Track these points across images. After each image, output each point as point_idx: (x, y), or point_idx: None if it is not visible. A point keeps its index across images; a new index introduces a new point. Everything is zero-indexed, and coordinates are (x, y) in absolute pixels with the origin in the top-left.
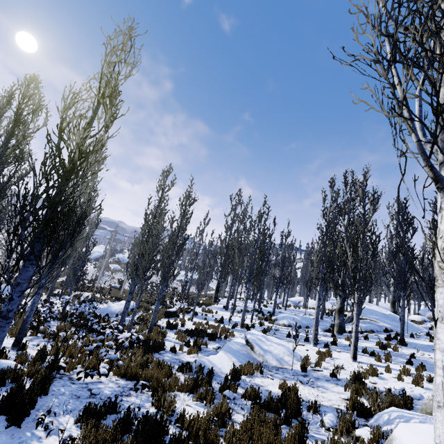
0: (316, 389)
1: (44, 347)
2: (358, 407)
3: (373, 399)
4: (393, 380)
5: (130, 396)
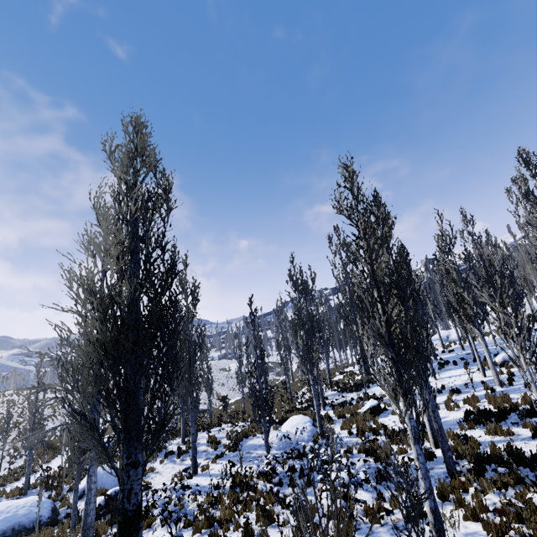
0: None
1: None
2: None
3: None
4: None
5: None
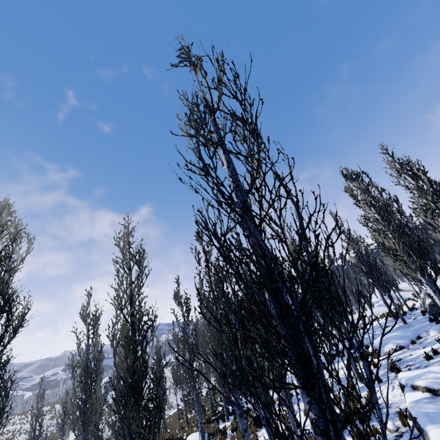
0: None
1: None
2: None
3: None
4: None
5: None
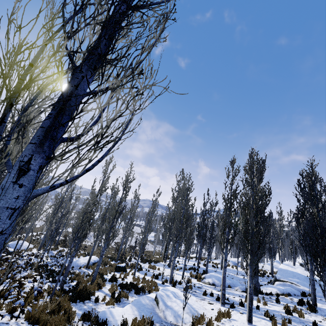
0: None
1: None
2: None
3: None
4: None
5: None
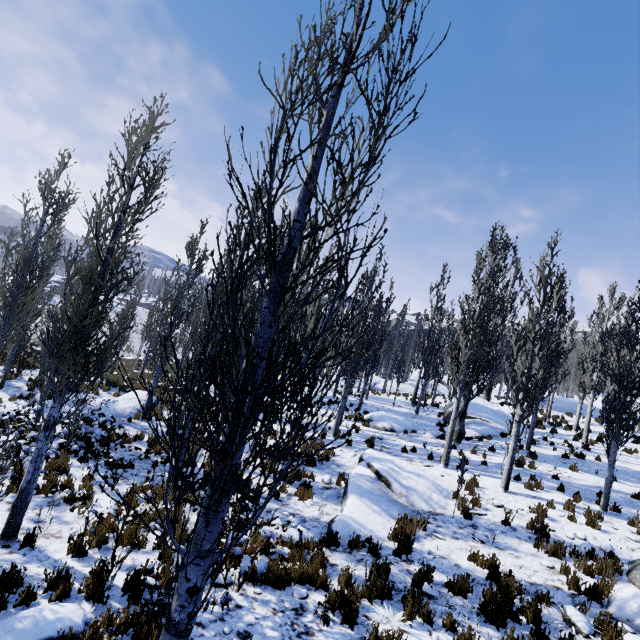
0: (506, 552)
1: (80, 537)
2: (586, 587)
3: (586, 567)
4: (565, 521)
5: (312, 633)
